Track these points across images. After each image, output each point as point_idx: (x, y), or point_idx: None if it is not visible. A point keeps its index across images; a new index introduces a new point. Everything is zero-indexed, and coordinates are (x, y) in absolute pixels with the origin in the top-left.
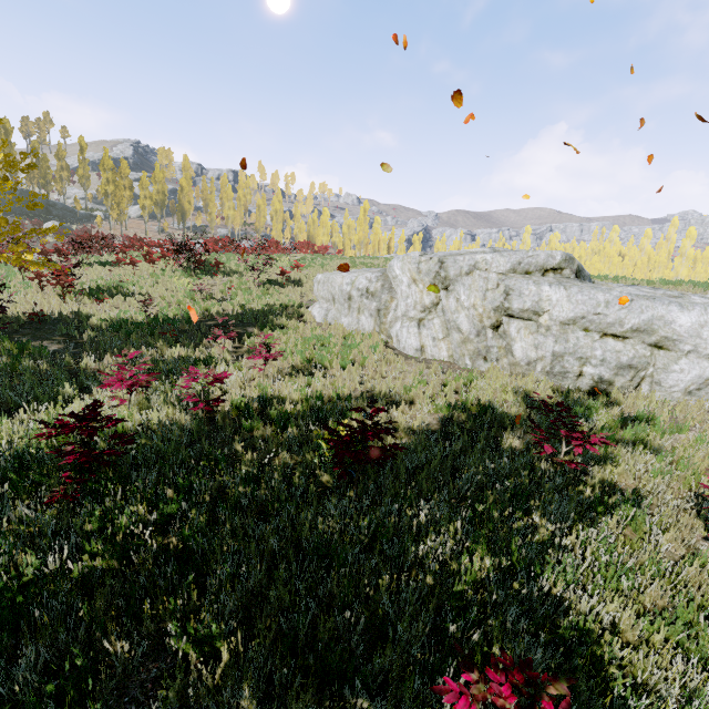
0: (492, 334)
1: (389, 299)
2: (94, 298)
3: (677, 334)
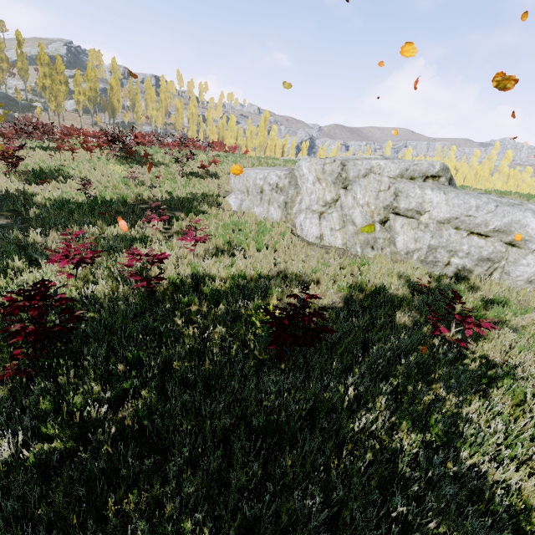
0: (380, 227)
1: (295, 194)
2: (38, 179)
3: (529, 235)
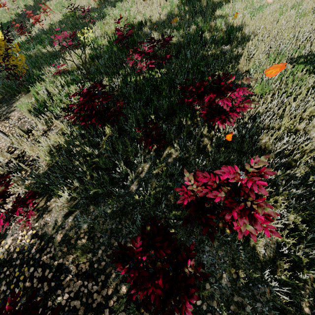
0: None
1: None
2: None
3: None
